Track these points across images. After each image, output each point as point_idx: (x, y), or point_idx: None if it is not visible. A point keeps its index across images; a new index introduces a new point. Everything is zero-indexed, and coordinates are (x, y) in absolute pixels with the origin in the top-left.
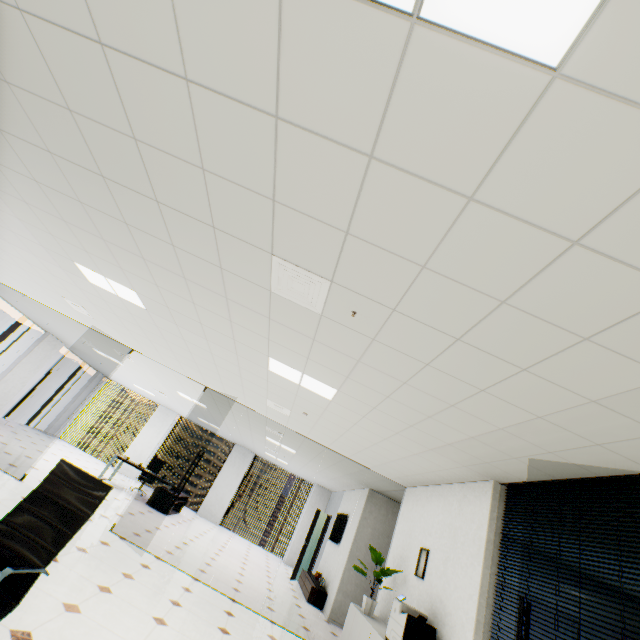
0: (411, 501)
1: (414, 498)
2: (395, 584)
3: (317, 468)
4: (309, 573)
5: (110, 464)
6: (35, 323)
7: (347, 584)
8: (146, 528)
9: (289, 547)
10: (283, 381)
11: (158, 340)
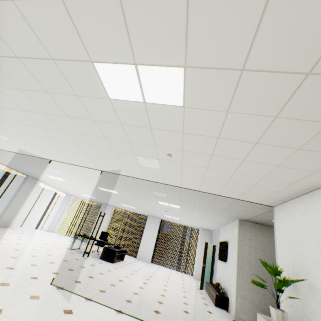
0: (285, 215)
1: (288, 211)
2: (298, 292)
3: (197, 215)
4: (211, 284)
5: (75, 240)
6: (18, 171)
7: (242, 290)
8: (90, 275)
9: (194, 268)
10: (130, 111)
11: (43, 134)
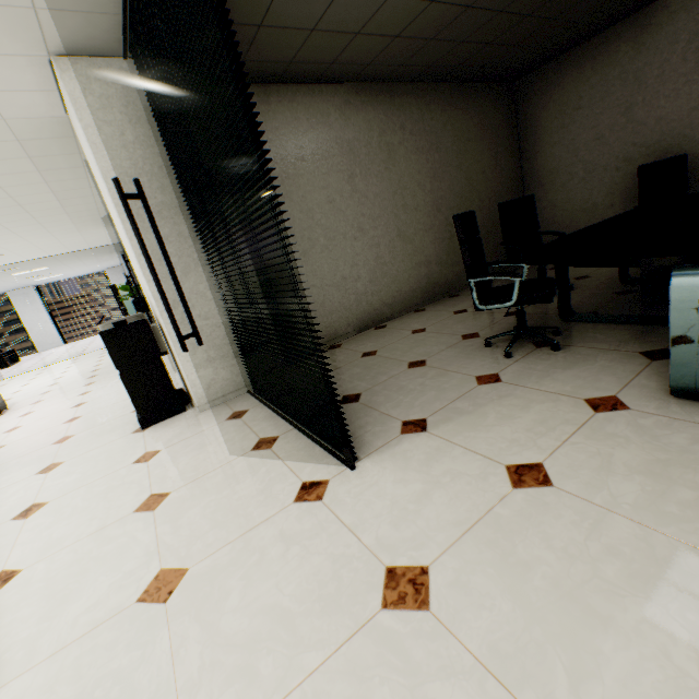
0: None
1: None
2: None
3: (80, 265)
4: None
5: None
6: None
7: None
8: None
9: None
10: None
11: None
